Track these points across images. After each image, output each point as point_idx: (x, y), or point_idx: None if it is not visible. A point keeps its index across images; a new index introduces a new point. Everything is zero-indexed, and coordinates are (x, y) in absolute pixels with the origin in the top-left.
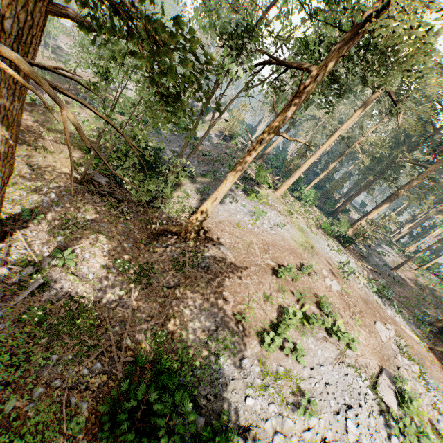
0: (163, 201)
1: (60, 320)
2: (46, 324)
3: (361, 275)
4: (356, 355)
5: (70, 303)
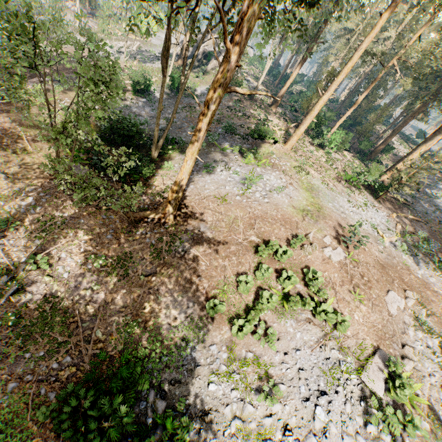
0: (147, 183)
1: (33, 322)
2: (21, 326)
3: (391, 230)
4: (345, 336)
5: (45, 304)
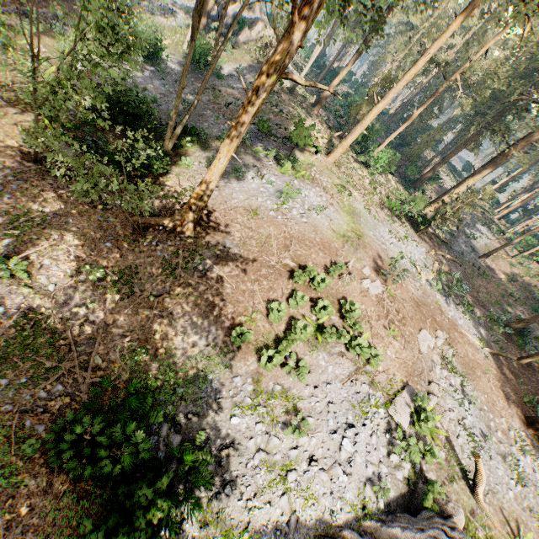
0: (157, 181)
1: (10, 342)
2: None
3: (428, 268)
4: (376, 371)
5: (24, 321)
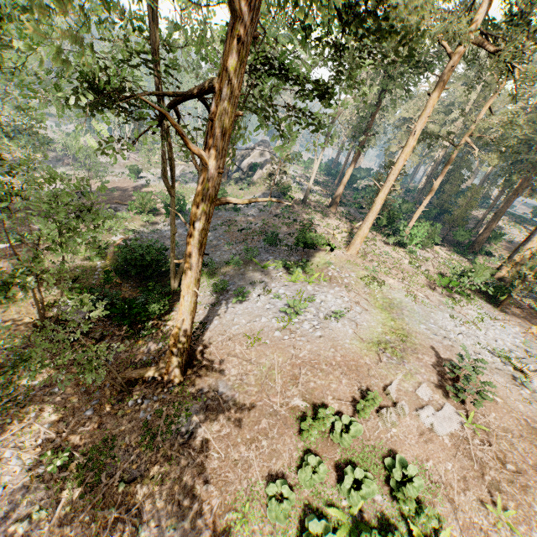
0: (159, 322)
1: None
2: None
3: (535, 357)
4: None
5: None
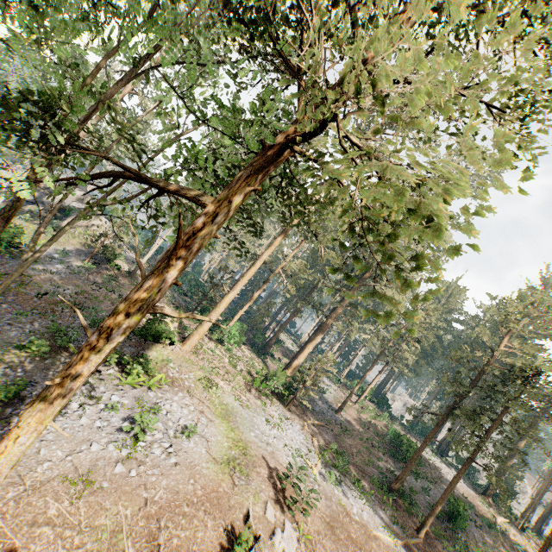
0: None
1: None
2: None
3: (313, 452)
4: None
5: None
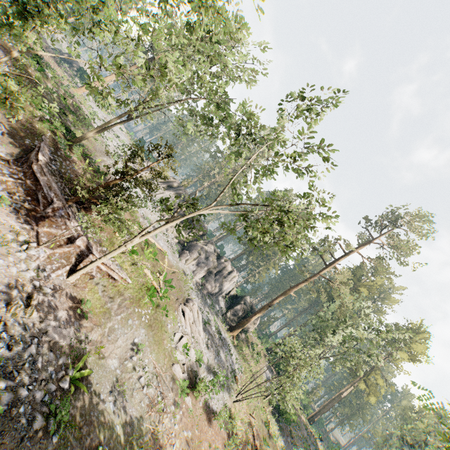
0: None
1: None
2: None
3: None
4: None
5: None
